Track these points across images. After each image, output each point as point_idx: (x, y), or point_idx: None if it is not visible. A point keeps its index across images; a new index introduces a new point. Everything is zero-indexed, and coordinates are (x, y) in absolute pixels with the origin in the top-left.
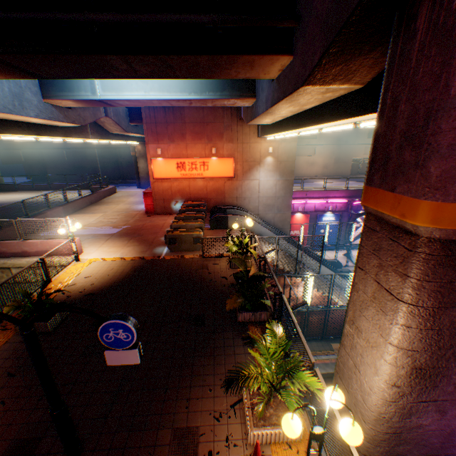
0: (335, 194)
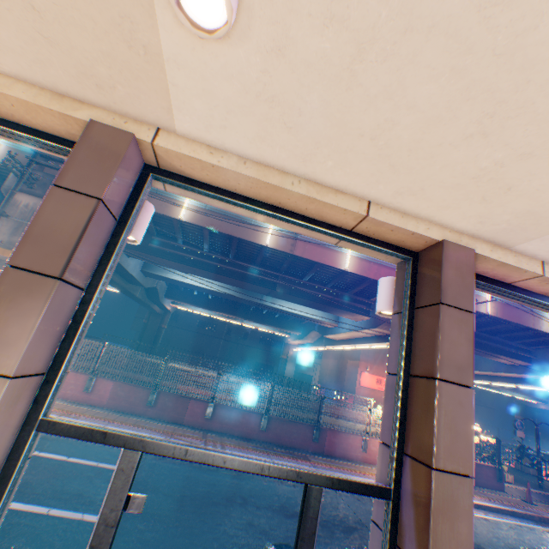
0: None
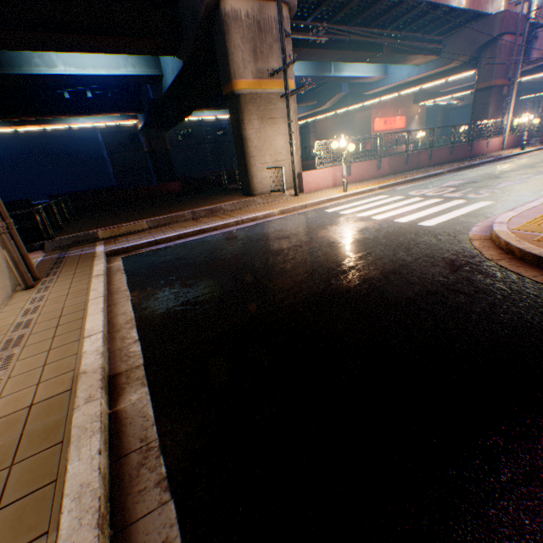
0: None
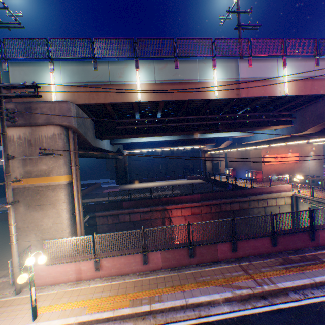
0: None
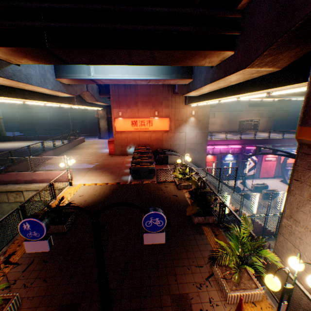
0: (233, 142)
